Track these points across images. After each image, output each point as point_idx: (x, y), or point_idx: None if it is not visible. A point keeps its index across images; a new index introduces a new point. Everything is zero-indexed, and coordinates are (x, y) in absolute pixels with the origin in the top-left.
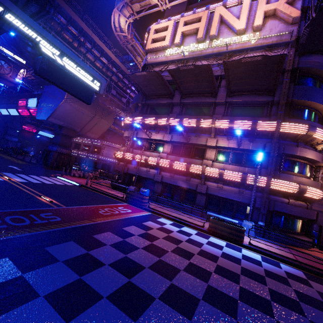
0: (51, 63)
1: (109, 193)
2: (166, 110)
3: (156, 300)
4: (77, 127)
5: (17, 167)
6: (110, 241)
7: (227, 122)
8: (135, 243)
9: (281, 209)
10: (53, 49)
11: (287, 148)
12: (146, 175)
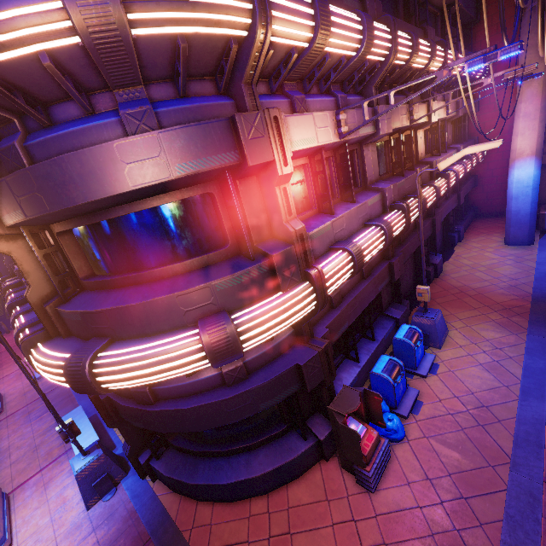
0: None
1: None
2: None
3: None
4: None
5: None
6: None
7: None
8: None
9: (129, 419)
10: None
11: None
12: None
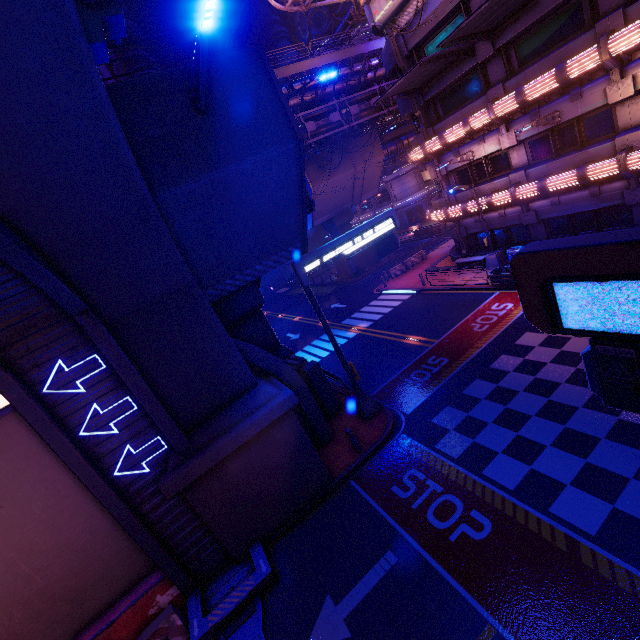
0: (357, 256)
1: (463, 285)
2: (474, 82)
3: (579, 409)
4: (346, 204)
5: (338, 304)
6: (510, 367)
7: None
8: (538, 358)
9: None
10: (349, 244)
11: None
12: (504, 223)
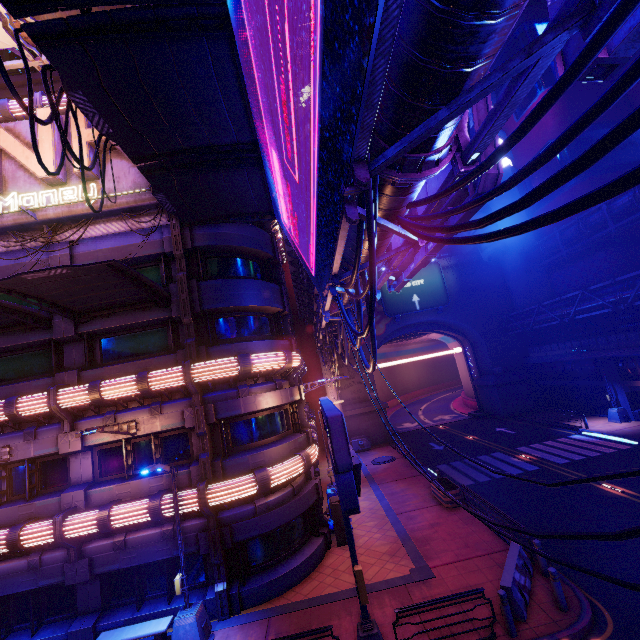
0: None
1: None
2: None
3: None
4: None
5: None
6: None
7: (85, 391)
8: None
9: (247, 533)
10: None
11: (222, 406)
12: None
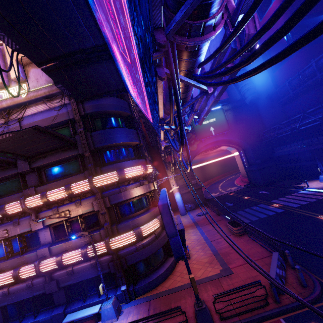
0: None
1: None
2: None
3: None
4: None
5: None
6: None
7: (39, 198)
8: None
9: (134, 260)
10: None
11: (112, 198)
12: None
